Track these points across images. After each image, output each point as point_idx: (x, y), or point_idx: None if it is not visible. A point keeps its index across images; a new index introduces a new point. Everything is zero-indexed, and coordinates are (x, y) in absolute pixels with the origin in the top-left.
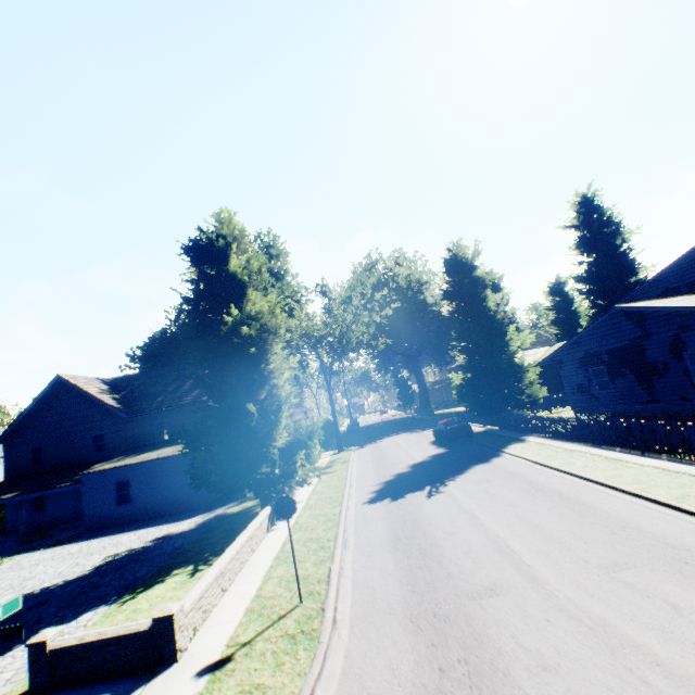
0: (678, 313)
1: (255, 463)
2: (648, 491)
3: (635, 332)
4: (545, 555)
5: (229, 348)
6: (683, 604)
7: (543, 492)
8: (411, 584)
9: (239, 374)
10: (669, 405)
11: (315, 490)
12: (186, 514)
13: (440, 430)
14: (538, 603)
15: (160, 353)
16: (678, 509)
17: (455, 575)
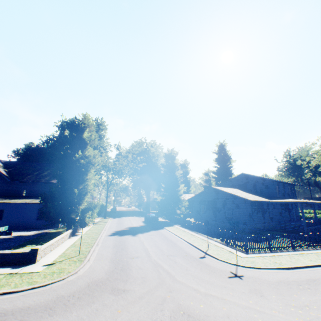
0: (226, 193)
1: (70, 212)
2: (193, 242)
3: (215, 196)
4: (156, 252)
5: (74, 166)
6: (177, 262)
7: (167, 240)
8: (115, 254)
9: (74, 176)
10: (219, 222)
11: (90, 229)
12: (28, 229)
13: (147, 217)
14: (146, 260)
15: (32, 154)
16: (196, 247)
17: (129, 254)
